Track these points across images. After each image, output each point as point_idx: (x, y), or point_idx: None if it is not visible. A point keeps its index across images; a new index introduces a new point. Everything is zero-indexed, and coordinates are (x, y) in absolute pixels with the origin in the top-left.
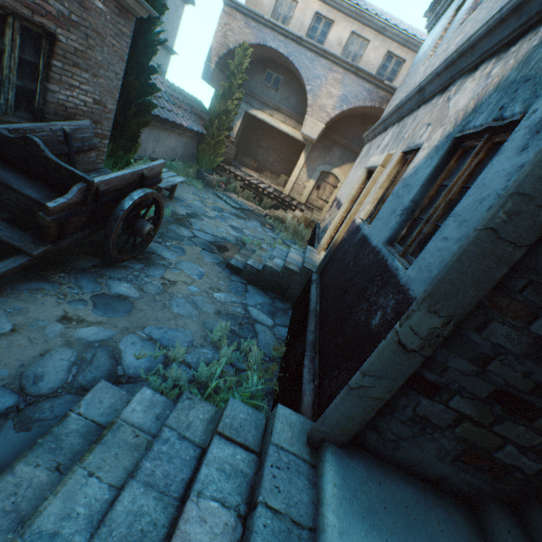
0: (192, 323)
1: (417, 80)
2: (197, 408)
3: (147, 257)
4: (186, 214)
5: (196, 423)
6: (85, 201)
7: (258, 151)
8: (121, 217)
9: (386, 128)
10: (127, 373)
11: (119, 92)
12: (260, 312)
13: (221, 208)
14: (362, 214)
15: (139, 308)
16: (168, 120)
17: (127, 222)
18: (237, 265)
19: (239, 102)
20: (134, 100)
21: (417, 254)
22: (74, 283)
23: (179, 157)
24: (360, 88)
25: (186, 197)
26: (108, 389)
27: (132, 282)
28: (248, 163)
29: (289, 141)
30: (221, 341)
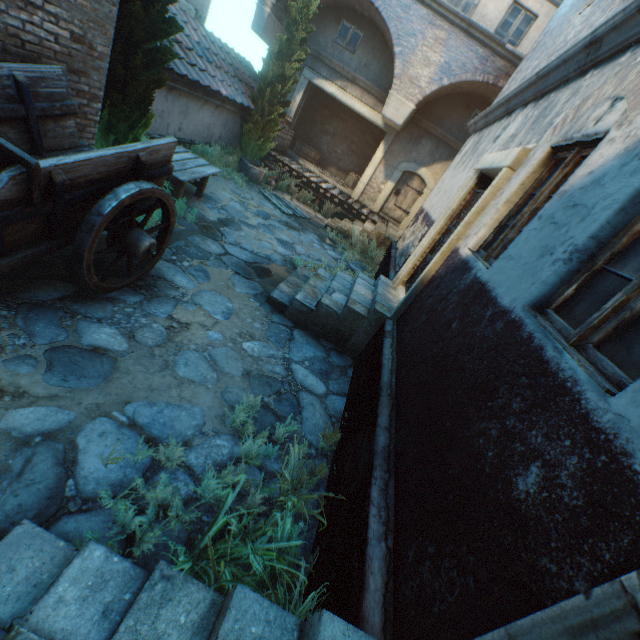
0: (206, 392)
1: (569, 36)
2: (177, 600)
3: (151, 285)
4: (218, 220)
5: (169, 637)
6: (29, 197)
7: (323, 138)
8: (98, 226)
9: (510, 111)
10: (81, 493)
11: (118, 28)
12: (308, 373)
13: (267, 214)
14: (471, 242)
15: (124, 369)
16: (200, 84)
17: (114, 233)
18: (281, 299)
19: (301, 66)
20: (141, 43)
21: (614, 349)
22: (22, 327)
23: (215, 140)
24: (470, 54)
25: (221, 196)
26: (32, 540)
27: (120, 325)
28: (308, 153)
29: (364, 126)
30: (245, 426)
